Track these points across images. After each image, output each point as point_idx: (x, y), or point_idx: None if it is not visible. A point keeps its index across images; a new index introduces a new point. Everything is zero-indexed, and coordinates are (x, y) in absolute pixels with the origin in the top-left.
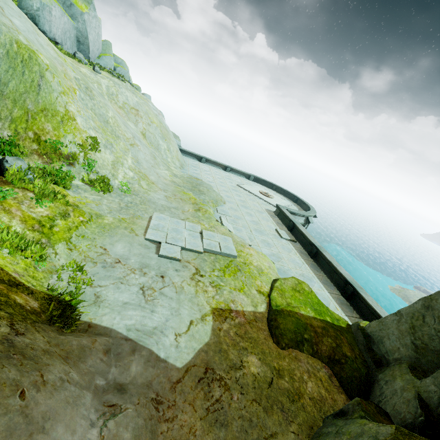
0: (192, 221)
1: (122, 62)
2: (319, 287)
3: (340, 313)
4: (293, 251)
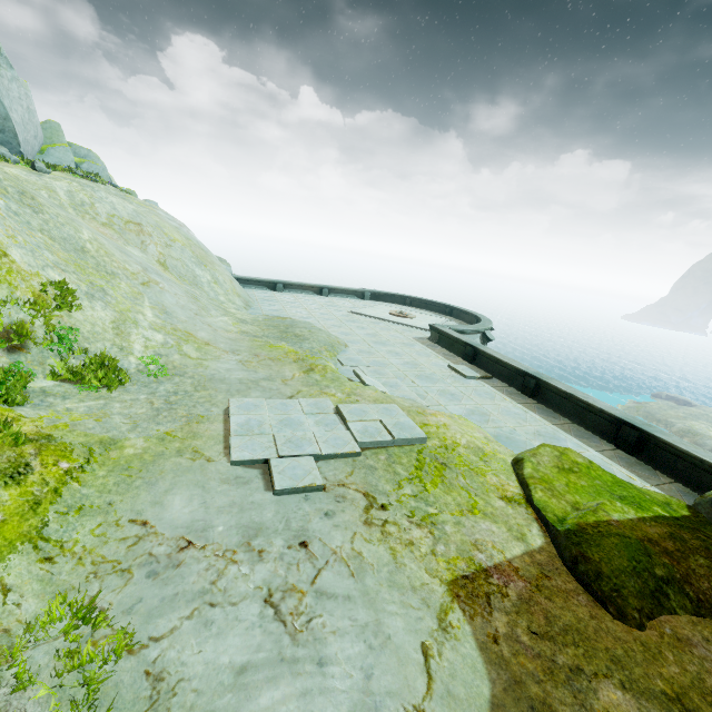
0: (309, 395)
1: (89, 153)
2: (576, 446)
3: (642, 485)
4: (497, 394)
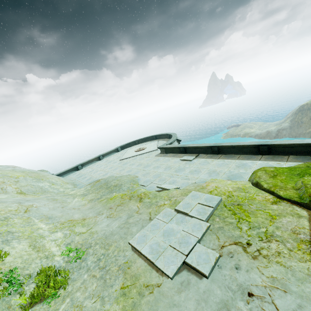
0: (155, 212)
1: None
2: (252, 163)
3: (284, 164)
4: (208, 160)
